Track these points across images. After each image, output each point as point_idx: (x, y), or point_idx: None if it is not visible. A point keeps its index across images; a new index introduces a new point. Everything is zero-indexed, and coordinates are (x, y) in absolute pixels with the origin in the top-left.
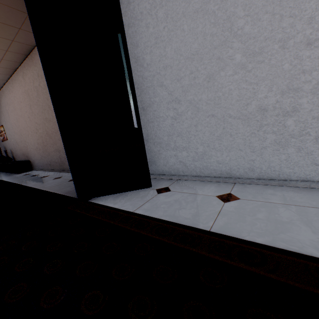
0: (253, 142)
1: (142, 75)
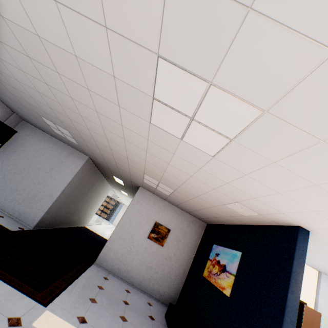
0: (8, 196)
1: (1, 154)
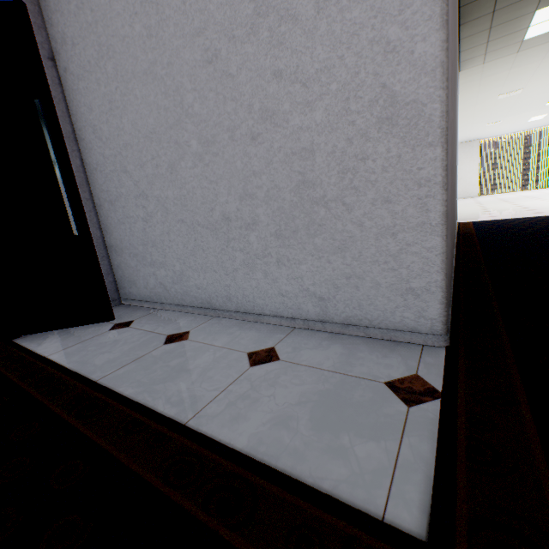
0: (225, 262)
1: (104, 153)
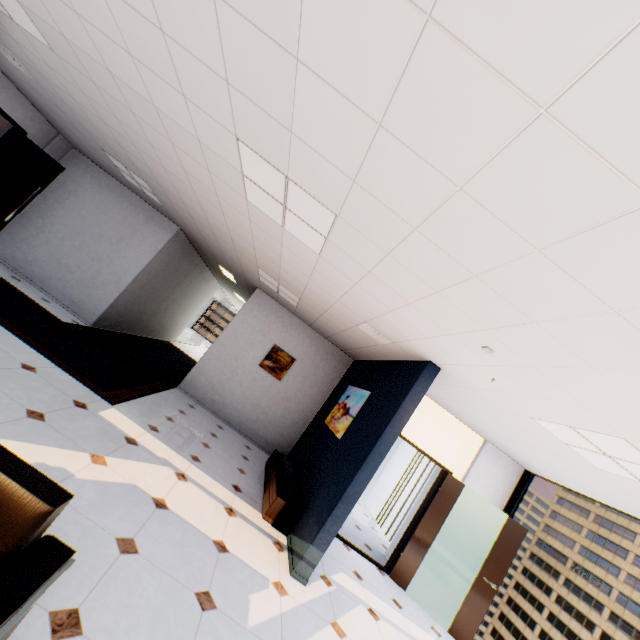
0: (54, 273)
1: (41, 204)
